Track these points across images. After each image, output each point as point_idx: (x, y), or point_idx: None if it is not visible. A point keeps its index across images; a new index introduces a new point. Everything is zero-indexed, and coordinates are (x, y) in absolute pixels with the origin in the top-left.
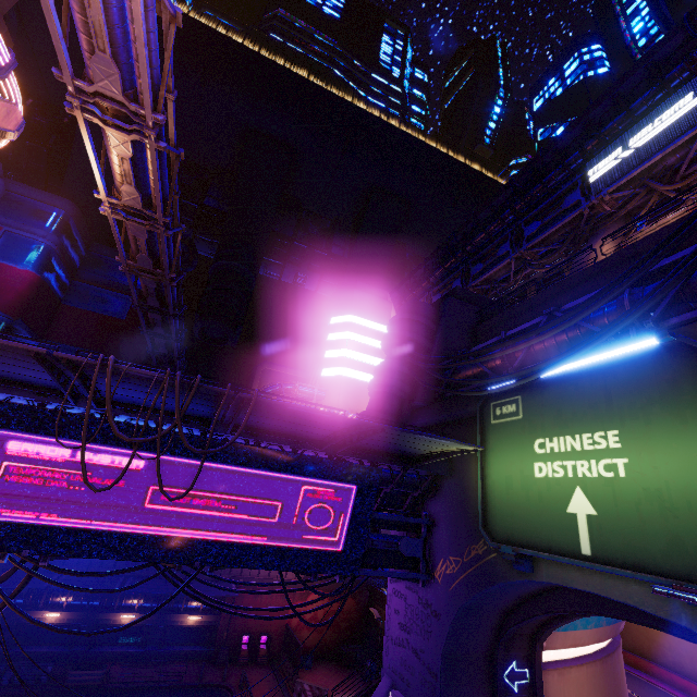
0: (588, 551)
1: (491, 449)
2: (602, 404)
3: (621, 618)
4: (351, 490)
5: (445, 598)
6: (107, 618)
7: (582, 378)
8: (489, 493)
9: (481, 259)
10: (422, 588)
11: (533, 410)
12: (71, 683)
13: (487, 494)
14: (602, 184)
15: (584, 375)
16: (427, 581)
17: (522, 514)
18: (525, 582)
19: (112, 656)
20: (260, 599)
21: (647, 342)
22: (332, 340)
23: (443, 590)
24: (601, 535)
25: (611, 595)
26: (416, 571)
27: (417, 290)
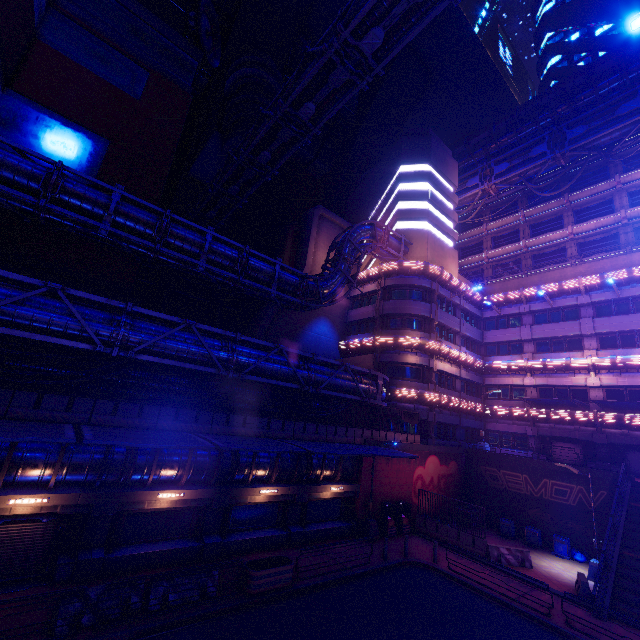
0: None
1: None
2: None
3: None
4: None
5: None
6: (243, 495)
7: None
8: None
9: (580, 123)
10: None
11: None
12: (258, 589)
13: None
14: None
15: None
16: None
17: None
18: None
19: (254, 544)
20: (391, 464)
21: None
22: (409, 189)
23: None
24: None
25: None
26: None
27: (481, 155)
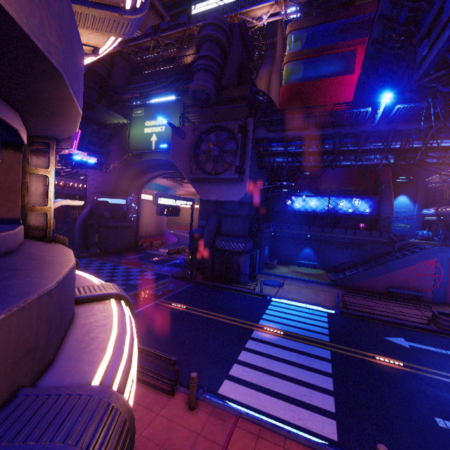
0: (154, 148)
1: (133, 125)
2: (163, 113)
3: (161, 170)
4: (78, 132)
5: (114, 174)
6: None
7: (160, 105)
8: (131, 139)
9: None
10: (104, 174)
11: (146, 113)
12: None
13: (130, 139)
14: (196, 19)
15: (160, 104)
16: (106, 171)
17: (140, 143)
18: (139, 162)
19: None
20: None
21: (173, 97)
22: None
23: (113, 172)
24: (157, 144)
25: (157, 158)
26: (102, 168)
27: None
